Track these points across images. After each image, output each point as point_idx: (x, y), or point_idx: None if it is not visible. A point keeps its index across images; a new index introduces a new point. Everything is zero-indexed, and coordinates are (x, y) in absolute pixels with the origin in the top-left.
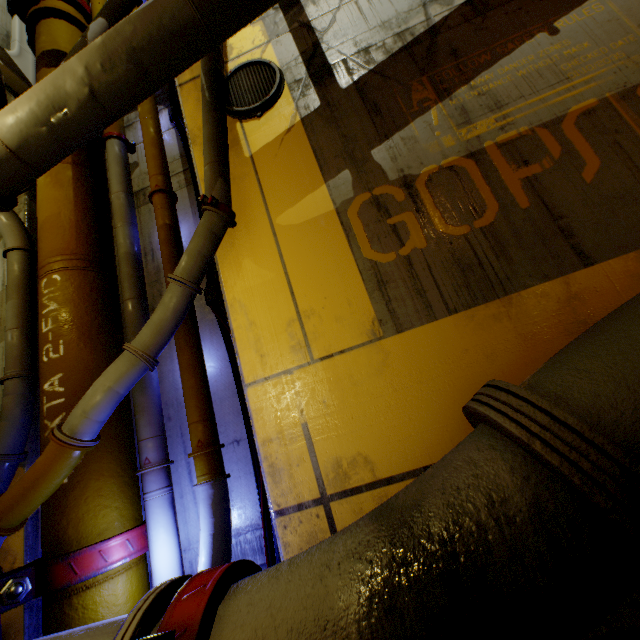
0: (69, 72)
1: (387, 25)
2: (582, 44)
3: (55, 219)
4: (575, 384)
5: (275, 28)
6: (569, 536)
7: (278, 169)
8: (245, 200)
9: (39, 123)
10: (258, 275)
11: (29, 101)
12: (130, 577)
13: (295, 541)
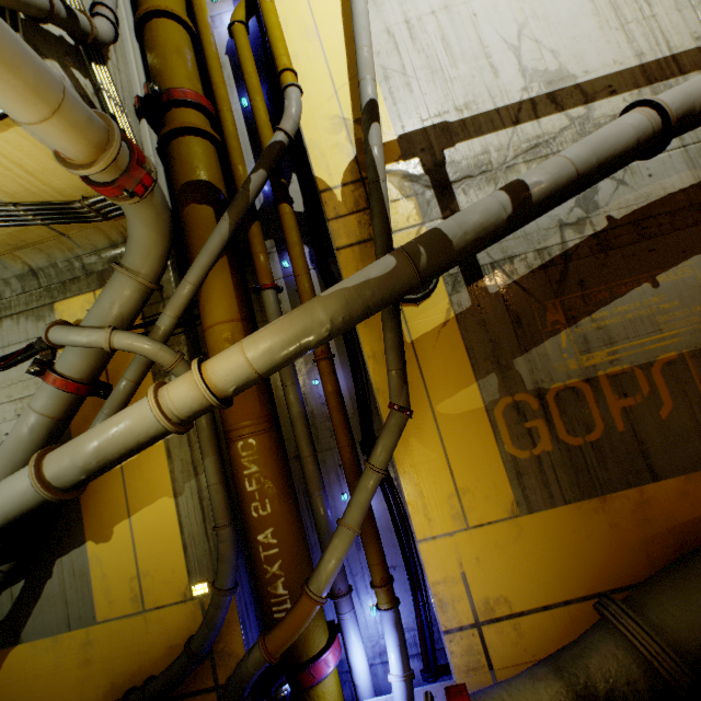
0: (317, 322)
1: (529, 238)
2: (673, 302)
3: None
4: (668, 623)
5: (428, 210)
6: None
7: (436, 360)
8: (408, 384)
9: (286, 357)
10: (423, 453)
11: (282, 342)
12: (334, 670)
13: (458, 650)
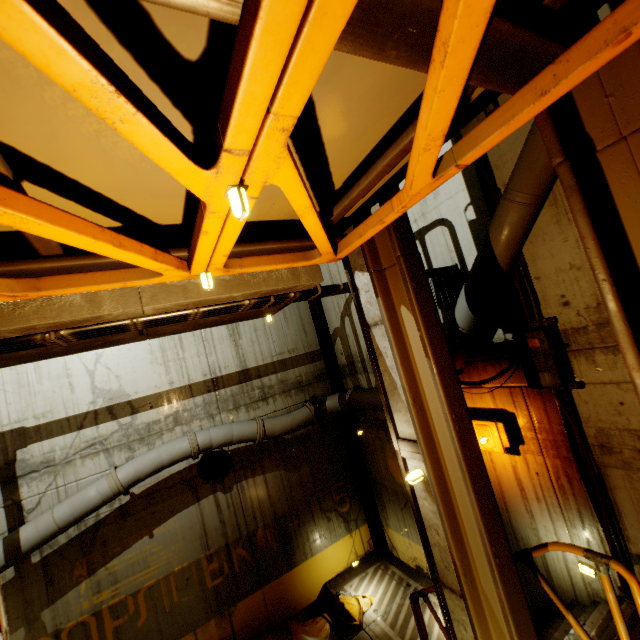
0: None
1: None
2: (161, 545)
3: None
4: None
5: None
6: None
7: None
8: None
9: None
10: None
11: None
12: None
13: None
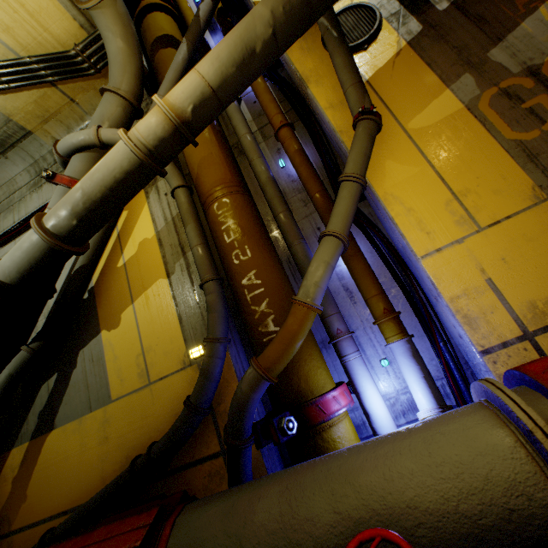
0: (258, 18)
1: None
2: None
3: (209, 158)
4: None
5: None
6: None
7: (397, 86)
8: None
9: (234, 64)
10: (403, 172)
11: (228, 47)
12: (349, 421)
13: None
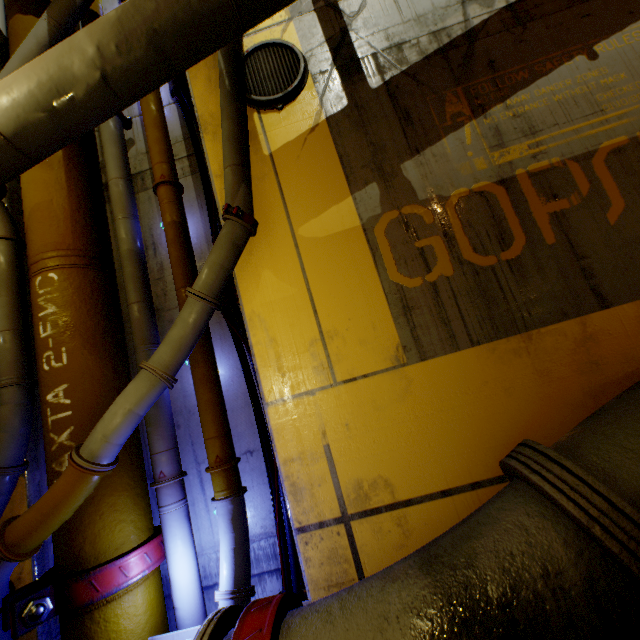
0: (77, 51)
1: (422, 20)
2: (619, 74)
3: (46, 207)
4: (623, 463)
5: (298, 3)
6: (618, 611)
7: (300, 173)
8: (264, 204)
9: (40, 108)
10: (279, 289)
11: (28, 81)
12: (148, 587)
13: (316, 556)
